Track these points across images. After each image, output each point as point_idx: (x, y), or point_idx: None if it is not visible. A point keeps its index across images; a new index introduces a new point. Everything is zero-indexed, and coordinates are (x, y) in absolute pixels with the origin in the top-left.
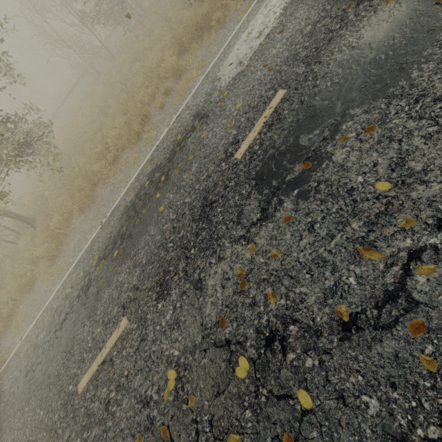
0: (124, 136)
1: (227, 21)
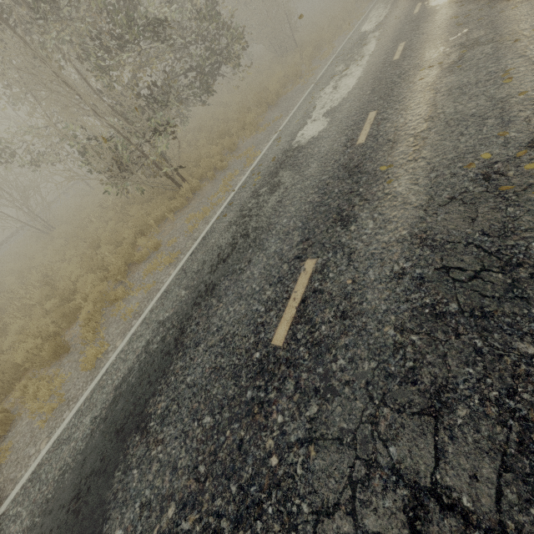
0: (293, 72)
1: (335, 40)
